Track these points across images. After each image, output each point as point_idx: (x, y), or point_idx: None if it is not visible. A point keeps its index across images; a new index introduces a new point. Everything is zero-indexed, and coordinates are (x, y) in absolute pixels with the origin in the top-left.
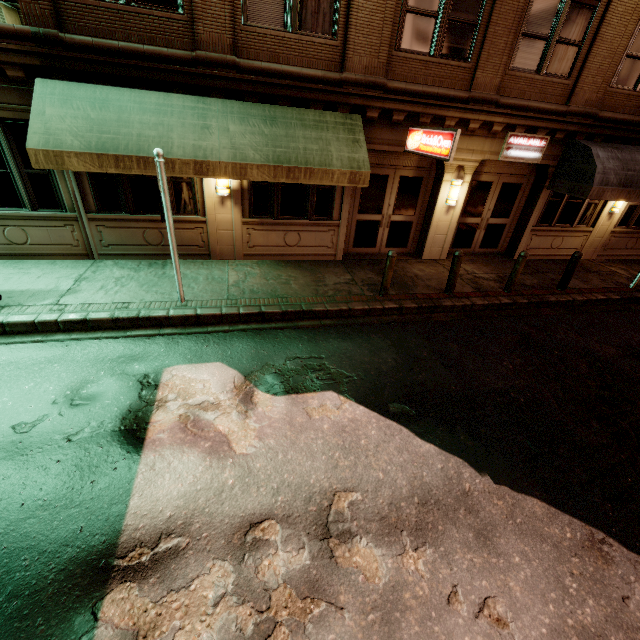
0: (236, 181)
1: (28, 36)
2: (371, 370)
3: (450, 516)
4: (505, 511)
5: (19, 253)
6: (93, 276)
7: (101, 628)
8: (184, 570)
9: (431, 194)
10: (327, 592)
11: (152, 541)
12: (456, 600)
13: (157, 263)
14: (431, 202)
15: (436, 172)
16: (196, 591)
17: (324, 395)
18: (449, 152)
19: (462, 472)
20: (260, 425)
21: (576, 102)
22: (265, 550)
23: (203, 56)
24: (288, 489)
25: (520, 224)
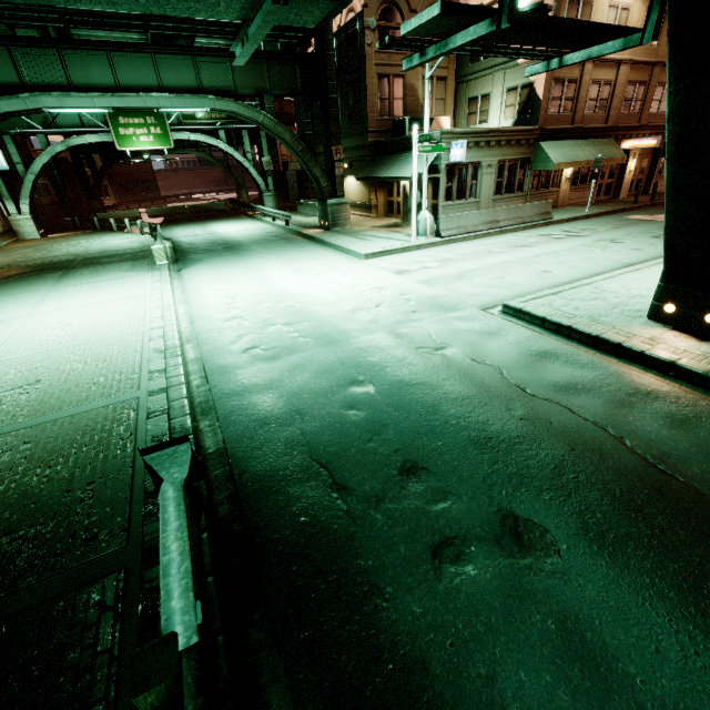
0: (571, 171)
1: (539, 129)
2: None
3: None
4: None
5: None
6: None
7: None
8: None
9: (620, 168)
10: None
11: None
12: None
13: None
14: (621, 171)
15: None
16: None
17: None
18: (656, 144)
19: None
20: None
21: None
22: None
23: (575, 126)
24: None
25: (649, 177)
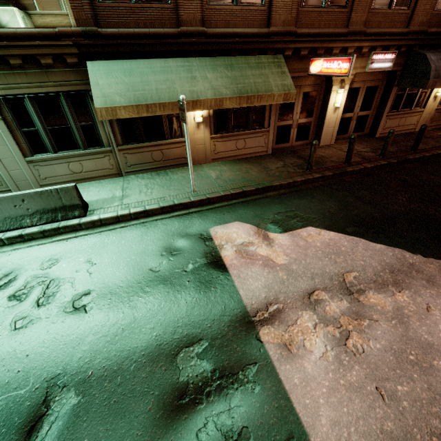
0: (206, 111)
1: (79, 34)
2: (325, 213)
3: (409, 275)
4: (436, 269)
5: (78, 179)
6: (130, 186)
7: (266, 344)
8: (289, 317)
9: (323, 101)
10: (366, 315)
11: (264, 308)
12: (431, 309)
13: (161, 172)
14: (323, 107)
15: (325, 86)
16: (301, 324)
17: (307, 229)
18: (348, 71)
19: (404, 255)
20: (282, 249)
21: (413, 24)
22: (323, 303)
23: (185, 30)
24: (317, 276)
25: (378, 113)
